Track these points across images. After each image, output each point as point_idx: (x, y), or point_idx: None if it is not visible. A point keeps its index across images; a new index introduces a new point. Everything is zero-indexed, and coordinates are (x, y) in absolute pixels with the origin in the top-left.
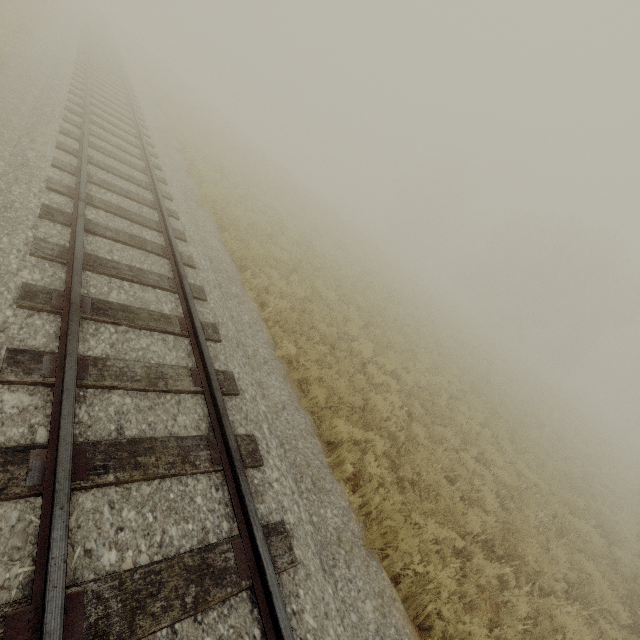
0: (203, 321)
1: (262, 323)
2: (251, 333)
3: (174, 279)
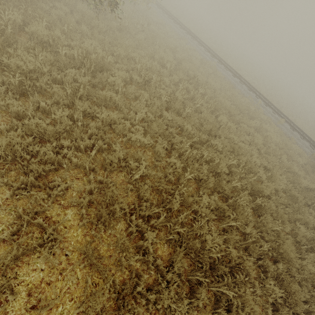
0: None
1: None
2: None
3: None
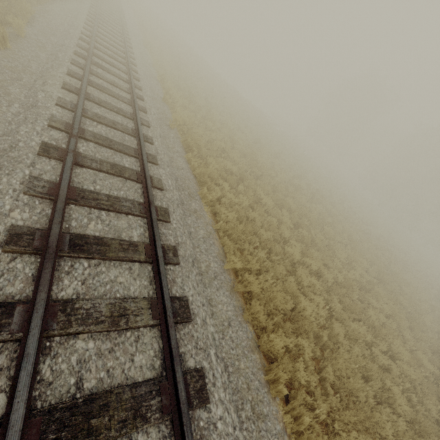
0: (165, 244)
1: (214, 235)
2: (205, 248)
3: (144, 204)
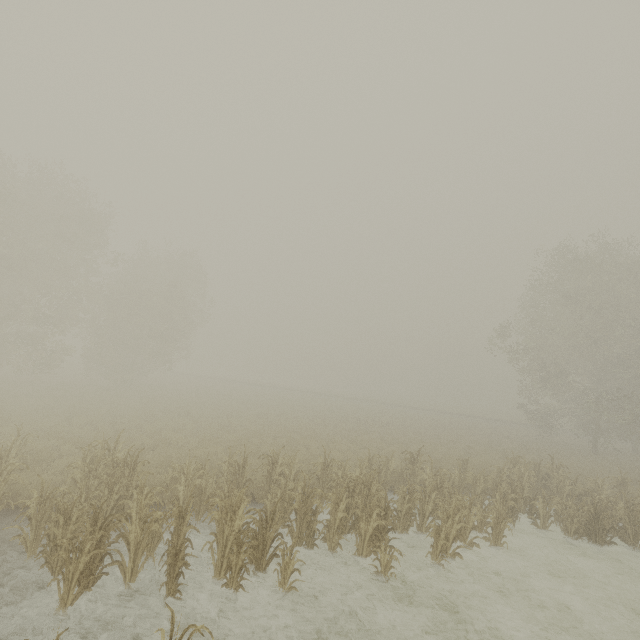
0: None
1: None
2: None
3: None
